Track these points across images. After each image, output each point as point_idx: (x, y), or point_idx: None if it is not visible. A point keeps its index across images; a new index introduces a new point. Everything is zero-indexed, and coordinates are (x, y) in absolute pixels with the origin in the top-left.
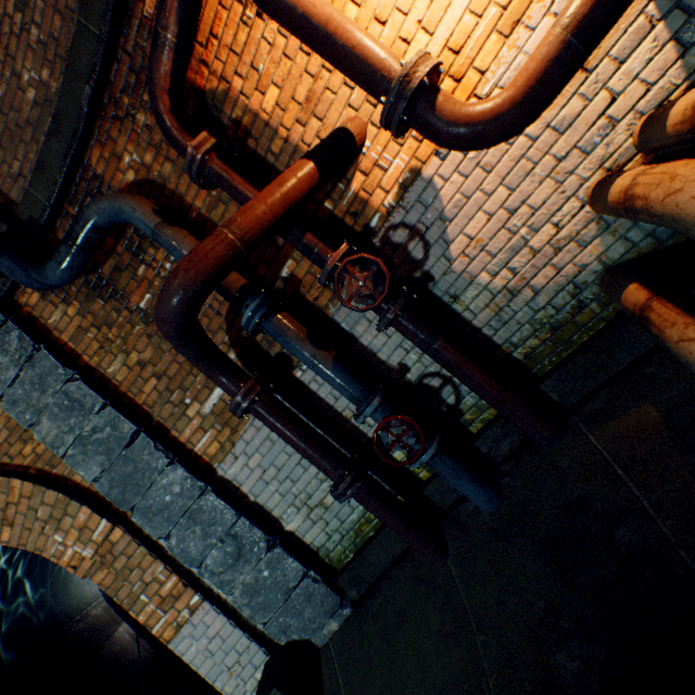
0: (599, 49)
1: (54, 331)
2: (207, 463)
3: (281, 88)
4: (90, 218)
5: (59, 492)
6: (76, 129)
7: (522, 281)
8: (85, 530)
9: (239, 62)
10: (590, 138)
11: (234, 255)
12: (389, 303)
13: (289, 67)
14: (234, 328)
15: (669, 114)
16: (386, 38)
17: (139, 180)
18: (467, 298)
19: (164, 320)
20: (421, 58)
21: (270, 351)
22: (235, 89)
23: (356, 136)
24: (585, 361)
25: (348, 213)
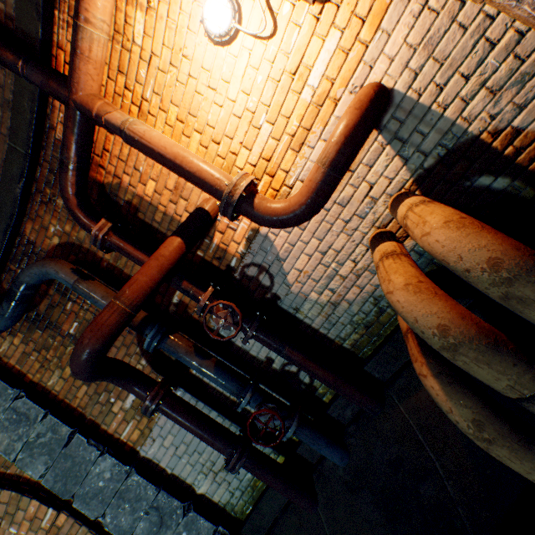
0: (356, 159)
1: (4, 358)
2: (132, 447)
3: (157, 181)
4: (25, 280)
5: (12, 491)
6: (12, 213)
7: (340, 297)
8: (35, 520)
9: (126, 165)
10: (362, 209)
11: (125, 318)
12: (248, 325)
13: (160, 168)
14: (142, 342)
15: (397, 212)
16: (221, 152)
17: (62, 243)
18: (305, 309)
19: (77, 373)
20: (239, 179)
21: (172, 356)
22: (125, 182)
23: (211, 211)
24: (390, 349)
25: (214, 258)
